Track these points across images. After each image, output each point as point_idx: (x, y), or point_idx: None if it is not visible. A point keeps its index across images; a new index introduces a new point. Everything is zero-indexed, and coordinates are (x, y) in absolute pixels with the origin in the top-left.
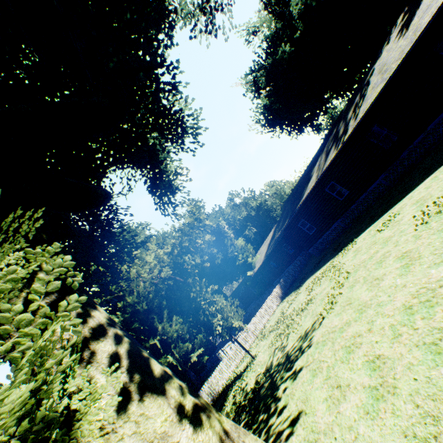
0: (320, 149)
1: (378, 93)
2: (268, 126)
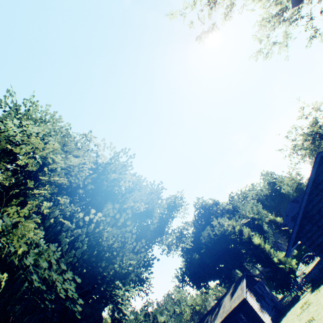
0: (201, 320)
1: (219, 322)
2: (182, 281)
